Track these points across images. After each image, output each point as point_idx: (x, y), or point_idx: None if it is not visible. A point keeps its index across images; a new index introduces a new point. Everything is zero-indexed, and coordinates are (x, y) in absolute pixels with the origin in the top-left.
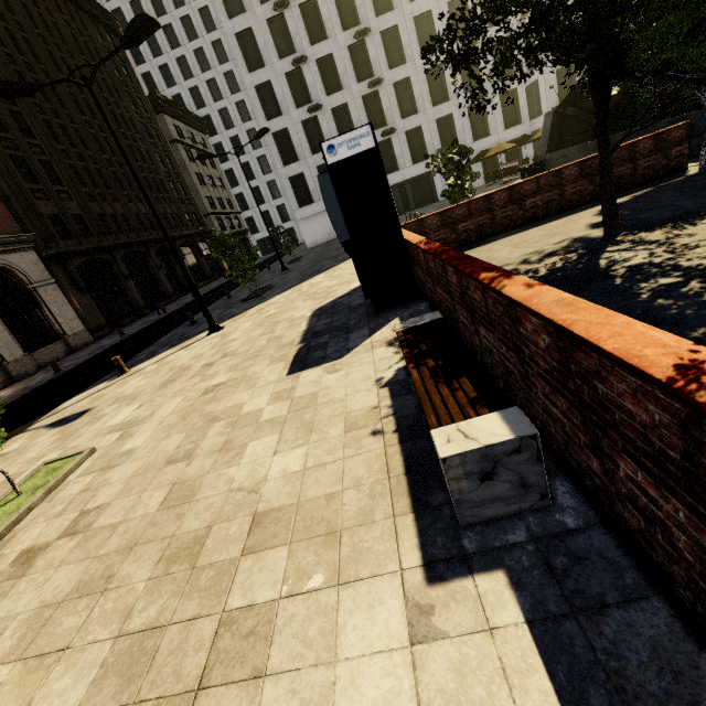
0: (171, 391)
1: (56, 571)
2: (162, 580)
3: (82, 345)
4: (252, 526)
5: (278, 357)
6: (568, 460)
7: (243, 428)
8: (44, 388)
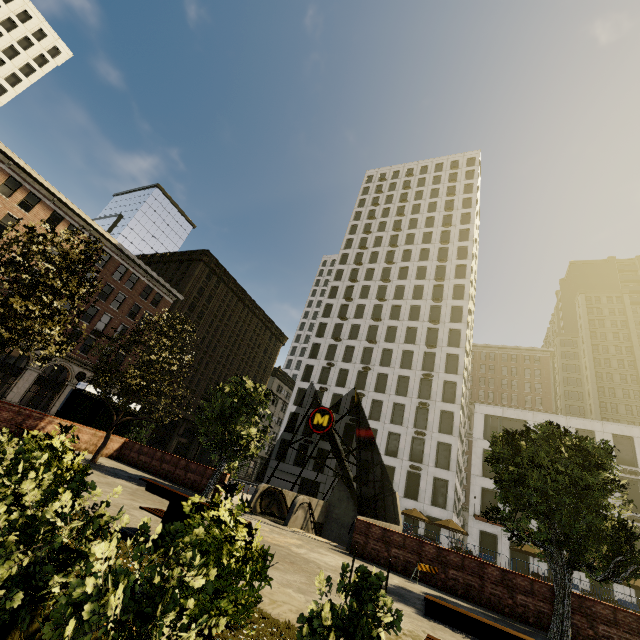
0: None
1: None
2: None
3: None
4: None
5: None
6: None
7: None
8: None
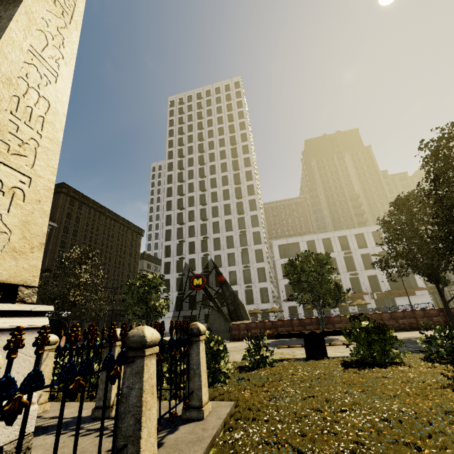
0: None
1: None
2: None
3: None
4: None
5: None
6: None
7: None
8: None
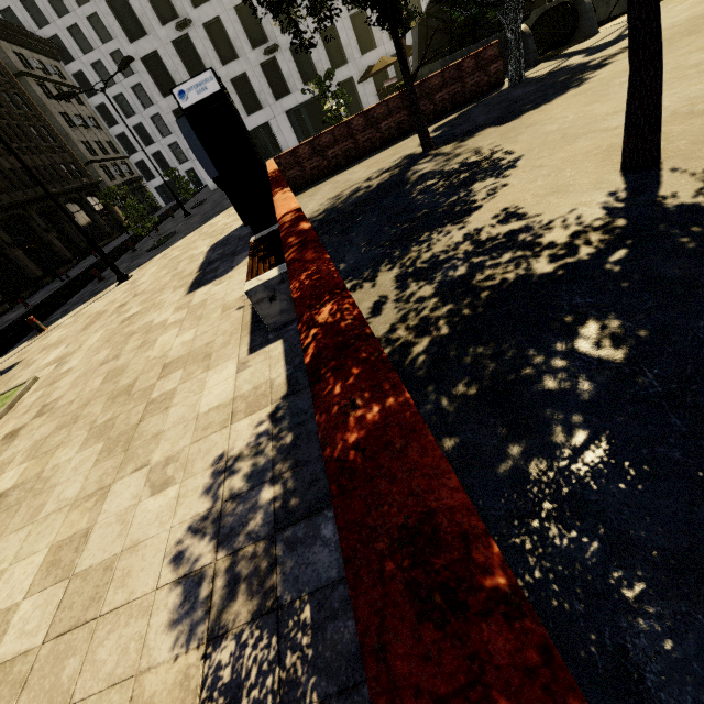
0: (93, 329)
1: (38, 430)
2: (112, 405)
3: None
4: (163, 369)
5: (180, 286)
6: None
7: (154, 332)
8: None
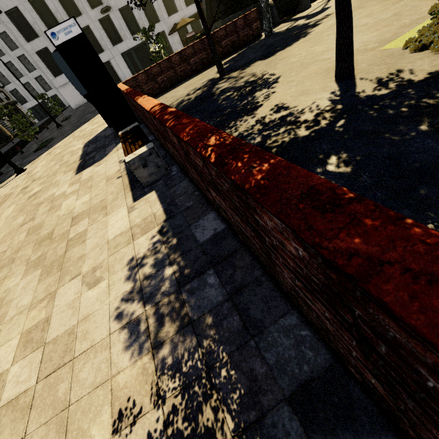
0: (5, 206)
1: None
2: (39, 247)
3: None
4: (72, 220)
5: (68, 170)
6: (173, 157)
7: (58, 200)
8: None
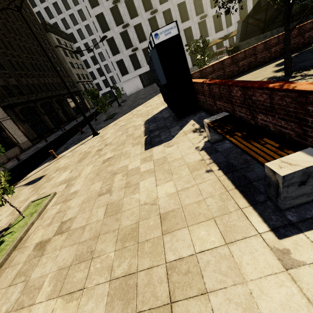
0: (85, 163)
1: (60, 251)
2: (123, 250)
3: (27, 148)
4: (161, 220)
5: (136, 143)
6: None
7: (133, 176)
8: (15, 168)
